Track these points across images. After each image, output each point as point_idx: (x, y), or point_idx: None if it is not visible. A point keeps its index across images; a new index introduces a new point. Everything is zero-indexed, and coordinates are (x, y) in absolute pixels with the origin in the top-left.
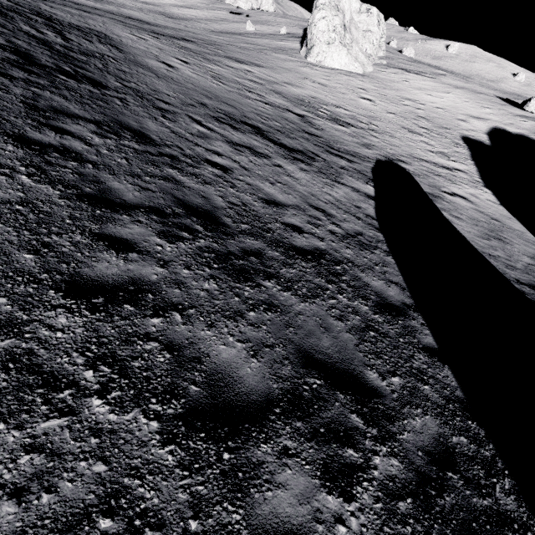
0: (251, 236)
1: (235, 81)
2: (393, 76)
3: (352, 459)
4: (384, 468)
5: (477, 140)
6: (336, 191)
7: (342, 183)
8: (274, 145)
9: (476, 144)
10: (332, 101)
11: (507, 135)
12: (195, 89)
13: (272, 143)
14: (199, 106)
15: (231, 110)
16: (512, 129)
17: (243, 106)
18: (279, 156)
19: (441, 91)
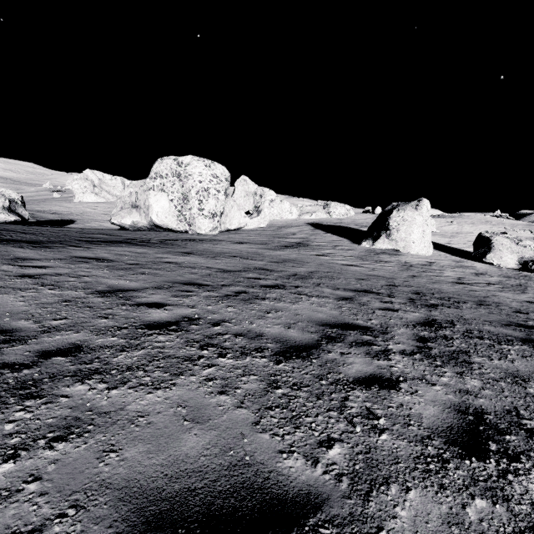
0: None
1: None
2: None
3: None
4: None
5: None
6: None
7: None
8: None
9: None
10: (64, 210)
11: None
12: None
13: None
14: None
15: None
16: None
17: None
18: None
19: None
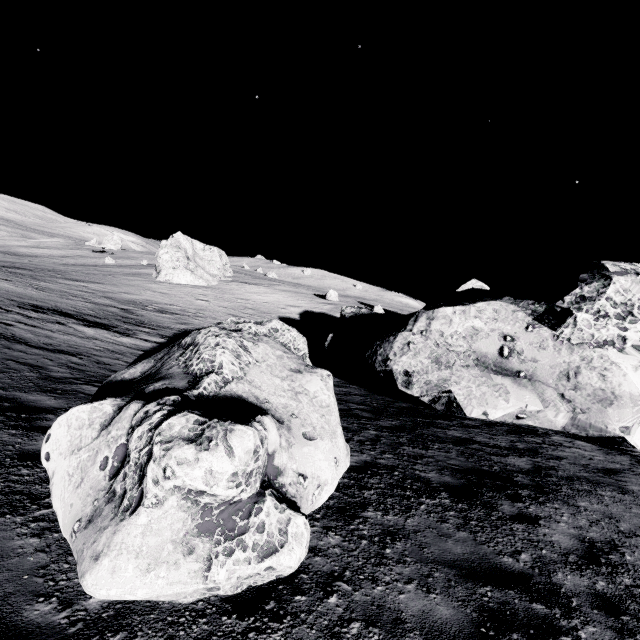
0: (8, 341)
1: (61, 291)
2: (233, 286)
3: (12, 371)
4: (30, 374)
5: (290, 318)
6: (122, 338)
7: (133, 337)
8: (76, 320)
9: (289, 320)
10: (166, 302)
11: (313, 313)
12: (7, 293)
13: (75, 319)
14: (5, 301)
15: (43, 304)
16: (316, 310)
17: (59, 303)
18: (76, 324)
19: (270, 293)
